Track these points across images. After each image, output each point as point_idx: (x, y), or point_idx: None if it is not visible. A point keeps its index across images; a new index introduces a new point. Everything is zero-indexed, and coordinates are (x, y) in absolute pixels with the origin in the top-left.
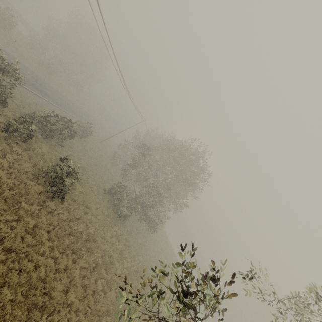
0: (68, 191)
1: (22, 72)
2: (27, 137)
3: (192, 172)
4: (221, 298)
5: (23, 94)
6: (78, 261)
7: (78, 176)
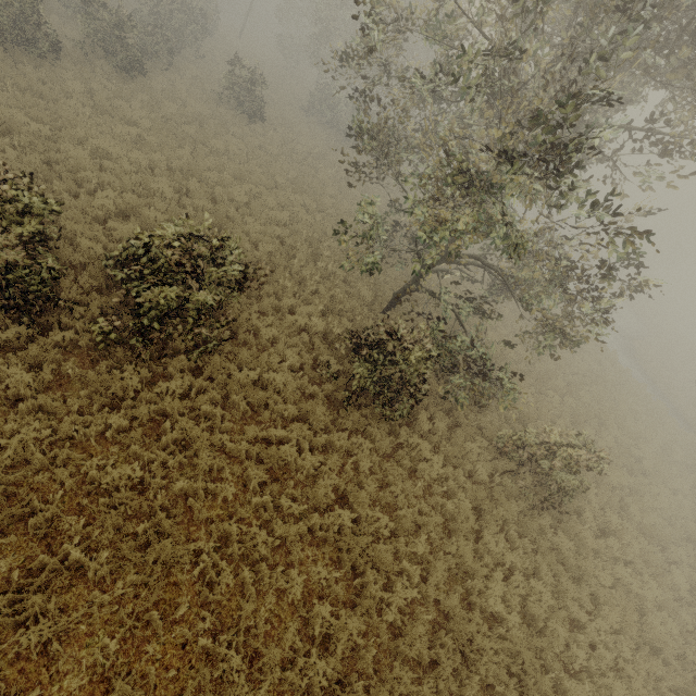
0: (262, 105)
1: None
2: (169, 54)
3: None
4: None
5: None
6: (320, 171)
7: (260, 75)
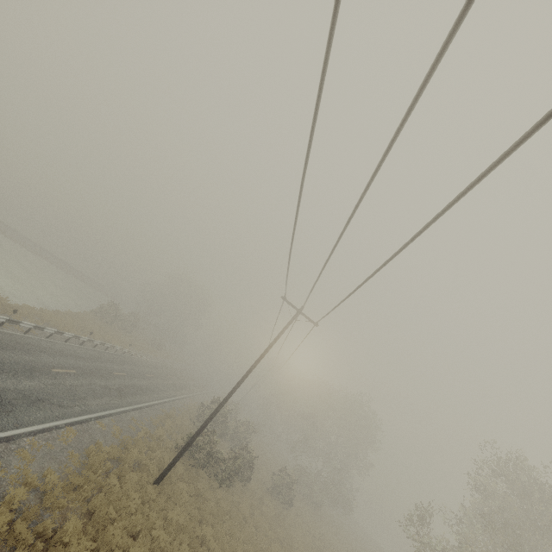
0: (293, 497)
1: (171, 378)
2: None
3: (365, 426)
4: (429, 513)
5: (193, 407)
6: None
7: (296, 480)
